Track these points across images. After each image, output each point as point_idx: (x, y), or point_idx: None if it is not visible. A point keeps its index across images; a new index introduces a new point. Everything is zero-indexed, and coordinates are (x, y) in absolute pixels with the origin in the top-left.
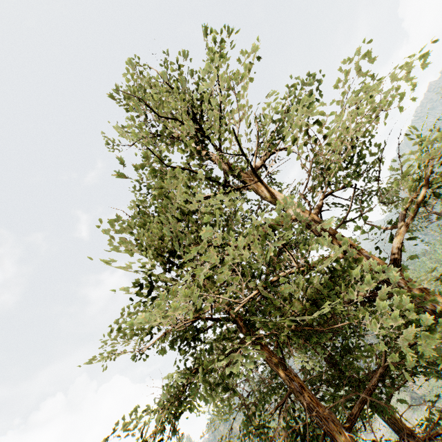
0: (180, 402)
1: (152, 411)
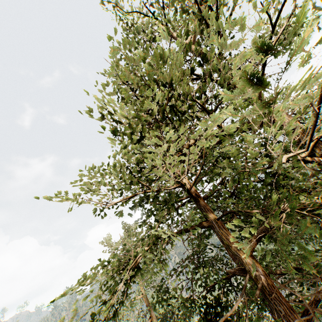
0: (138, 261)
1: (113, 264)
